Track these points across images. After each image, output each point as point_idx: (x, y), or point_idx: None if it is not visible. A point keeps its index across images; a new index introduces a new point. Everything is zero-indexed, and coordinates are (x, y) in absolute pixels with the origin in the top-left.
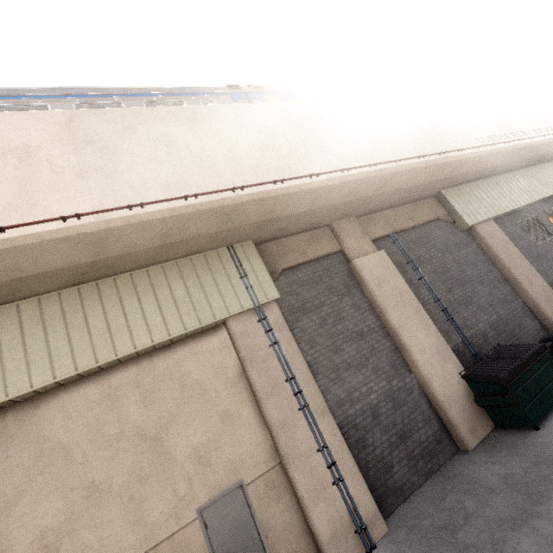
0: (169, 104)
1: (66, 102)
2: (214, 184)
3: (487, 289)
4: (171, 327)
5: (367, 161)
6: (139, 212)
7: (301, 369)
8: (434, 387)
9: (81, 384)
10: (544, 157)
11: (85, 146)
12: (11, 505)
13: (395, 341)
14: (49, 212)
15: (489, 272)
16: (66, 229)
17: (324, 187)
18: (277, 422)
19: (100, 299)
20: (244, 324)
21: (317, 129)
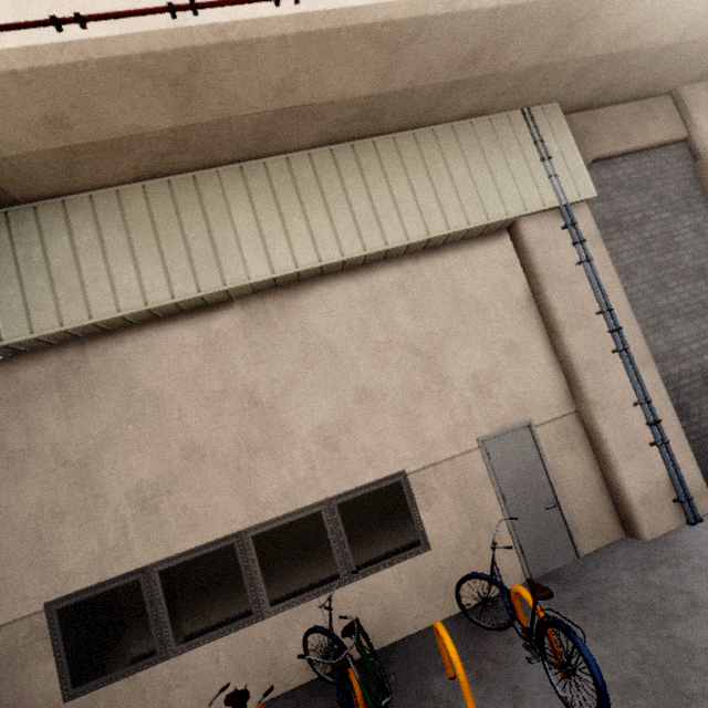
0: None
1: None
2: None
3: None
4: (450, 219)
5: None
6: None
7: (619, 302)
8: None
9: (339, 279)
10: None
11: None
12: (286, 392)
13: None
14: None
15: None
16: (372, 8)
17: None
18: (584, 362)
19: (359, 168)
20: (543, 229)
21: None
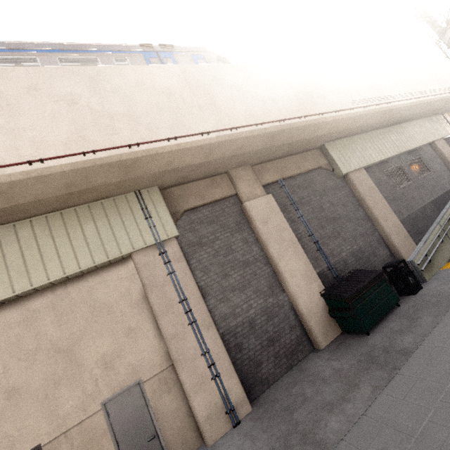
0: (84, 60)
1: None
2: (112, 141)
3: (353, 225)
4: (82, 261)
5: (255, 120)
6: (39, 166)
7: (193, 292)
8: (299, 303)
9: (2, 309)
10: (412, 116)
11: None
12: None
13: (273, 268)
14: None
15: (356, 211)
16: None
17: (214, 143)
18: (170, 335)
19: (17, 238)
20: (147, 257)
21: (213, 90)
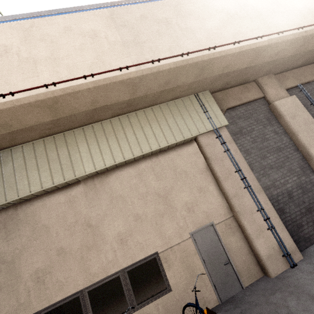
0: None
1: None
2: (197, 46)
3: None
4: (168, 139)
5: (295, 25)
6: (157, 64)
7: (244, 166)
8: None
9: (125, 167)
10: None
11: (122, 28)
12: (103, 219)
13: (303, 153)
14: (112, 66)
15: None
16: (121, 75)
17: (265, 46)
18: (232, 194)
19: (130, 123)
20: (208, 139)
21: (257, 6)
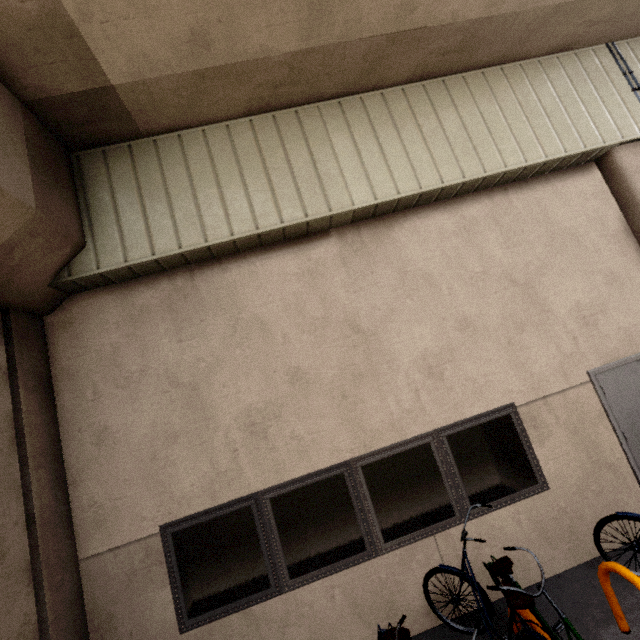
0: None
1: None
2: None
3: None
4: (546, 147)
5: None
6: None
7: None
8: None
9: (430, 210)
10: None
11: None
12: (386, 320)
13: None
14: None
15: None
16: None
17: None
18: None
19: (451, 101)
20: (639, 158)
21: None
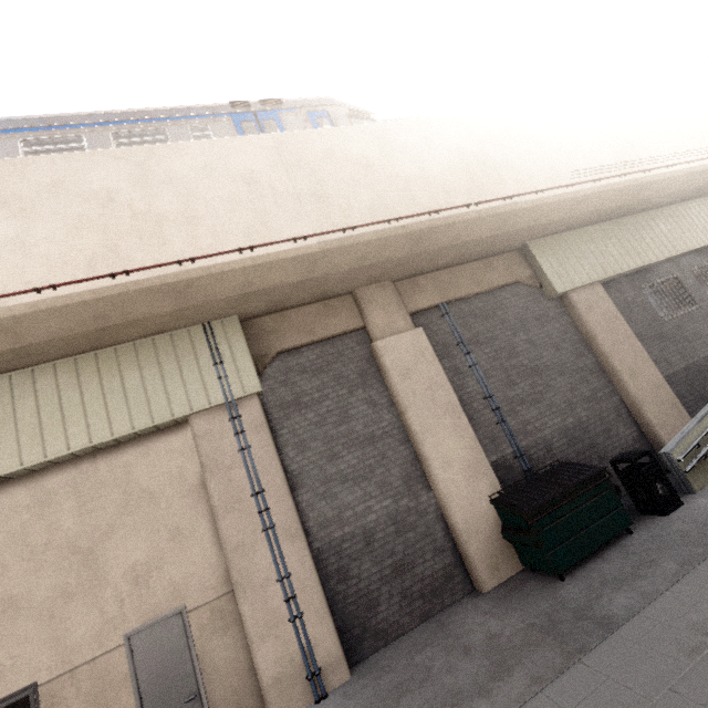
0: (147, 133)
1: (11, 138)
2: (156, 255)
3: (570, 382)
4: (116, 426)
5: (387, 214)
6: (50, 295)
7: (276, 481)
8: (452, 511)
9: (10, 486)
10: (705, 189)
11: None
12: None
13: (415, 449)
14: None
15: (579, 358)
16: None
17: (316, 252)
18: (233, 544)
19: (35, 389)
20: (211, 423)
21: (322, 169)
